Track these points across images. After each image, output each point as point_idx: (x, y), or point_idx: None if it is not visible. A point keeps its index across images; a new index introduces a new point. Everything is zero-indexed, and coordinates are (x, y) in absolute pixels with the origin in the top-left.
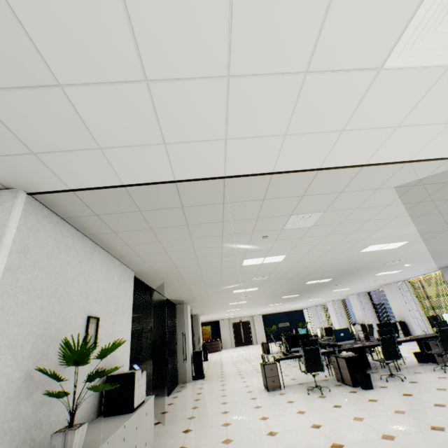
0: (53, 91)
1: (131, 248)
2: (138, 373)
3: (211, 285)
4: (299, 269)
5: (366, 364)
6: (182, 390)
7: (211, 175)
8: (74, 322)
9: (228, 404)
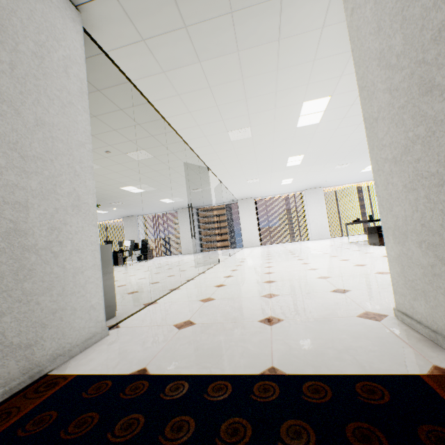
0: (196, 59)
1: None
2: None
3: None
4: None
5: None
6: None
7: (163, 114)
8: None
9: None
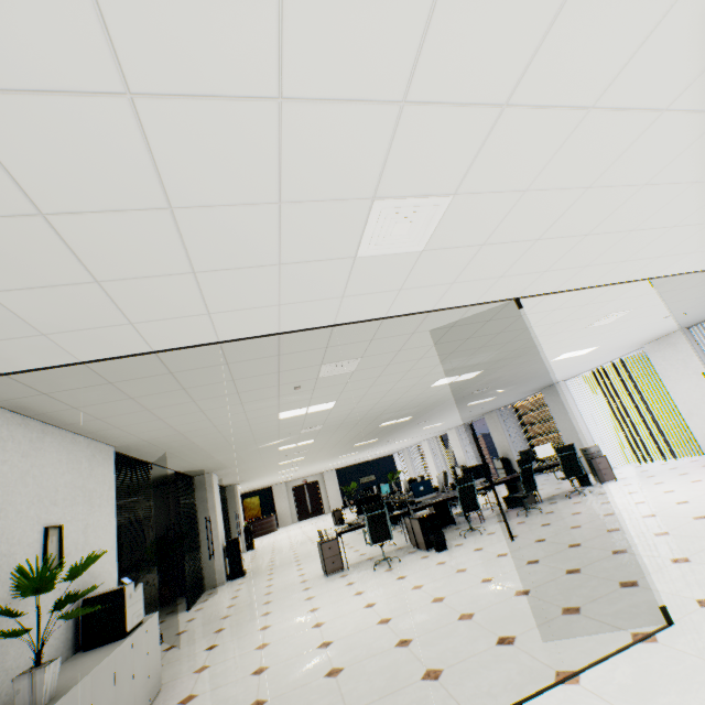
0: None
1: (105, 421)
2: (130, 588)
3: (242, 446)
4: (363, 413)
5: (451, 520)
6: (210, 599)
7: (201, 342)
8: (25, 539)
9: (272, 603)
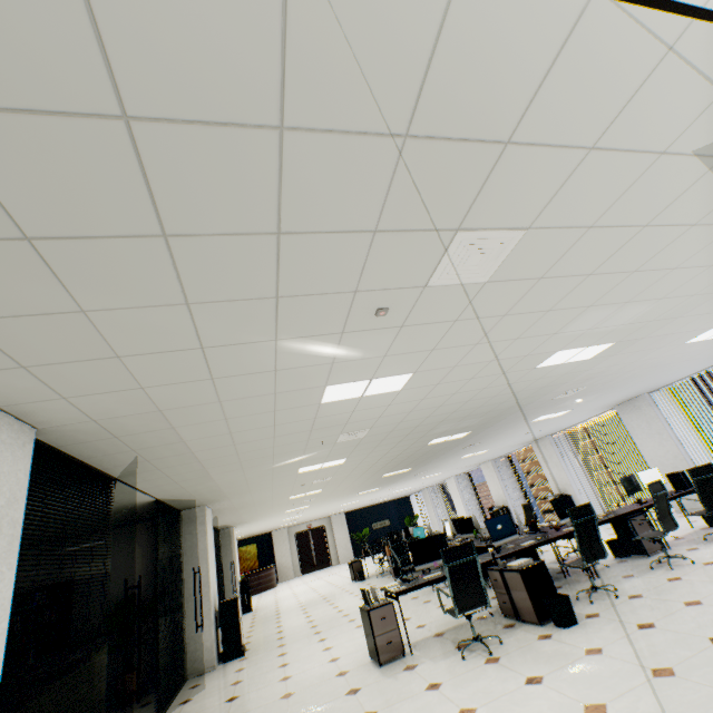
0: None
1: None
2: None
3: (252, 458)
4: (427, 412)
5: None
6: (193, 698)
7: None
8: None
9: None
